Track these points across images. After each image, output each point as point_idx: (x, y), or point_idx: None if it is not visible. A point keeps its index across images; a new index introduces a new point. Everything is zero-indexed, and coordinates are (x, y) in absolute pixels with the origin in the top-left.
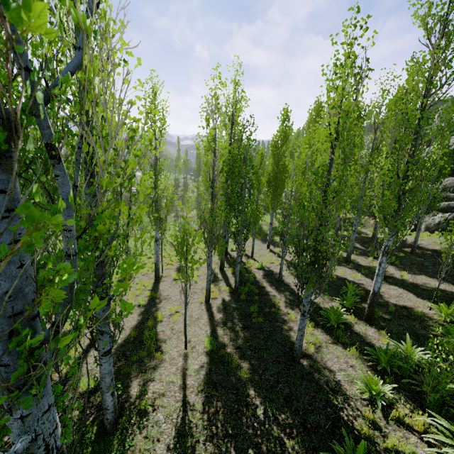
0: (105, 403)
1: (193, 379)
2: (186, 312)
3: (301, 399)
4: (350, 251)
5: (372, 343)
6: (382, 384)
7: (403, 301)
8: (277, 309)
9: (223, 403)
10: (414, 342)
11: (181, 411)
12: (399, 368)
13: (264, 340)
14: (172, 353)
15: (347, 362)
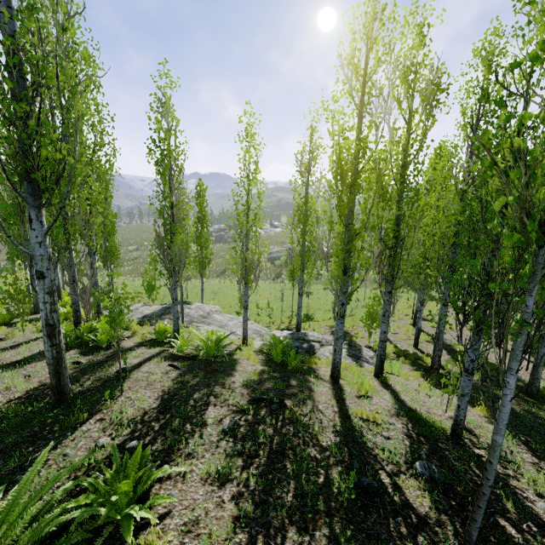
0: (538, 374)
1: None
2: None
3: None
4: None
5: None
6: None
7: None
8: None
9: None
10: None
11: None
12: None
13: None
14: None
15: None
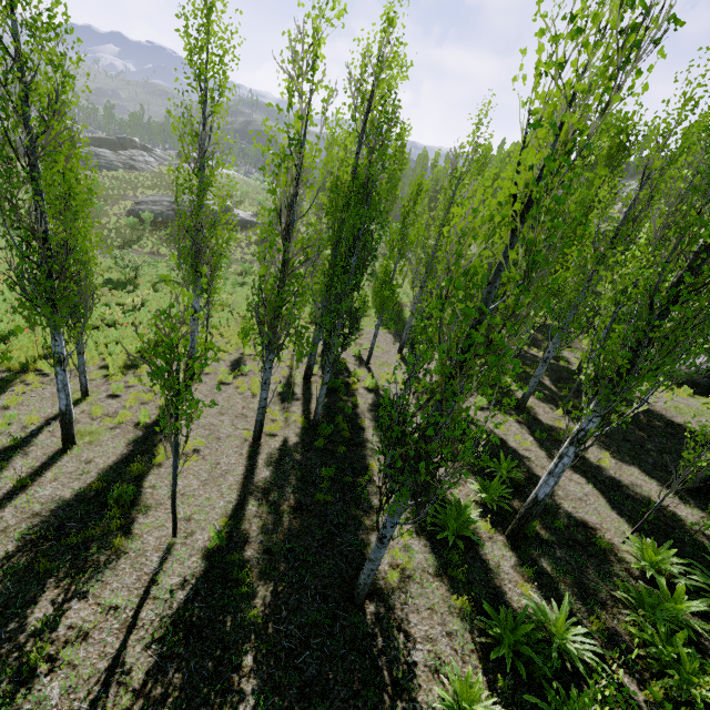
0: None
1: (156, 608)
2: (175, 481)
3: (332, 694)
4: (528, 393)
5: (503, 590)
6: (489, 688)
7: (585, 512)
8: (367, 480)
9: (186, 678)
10: (576, 603)
11: (101, 682)
12: (529, 660)
13: (321, 542)
14: (146, 540)
15: (444, 624)
